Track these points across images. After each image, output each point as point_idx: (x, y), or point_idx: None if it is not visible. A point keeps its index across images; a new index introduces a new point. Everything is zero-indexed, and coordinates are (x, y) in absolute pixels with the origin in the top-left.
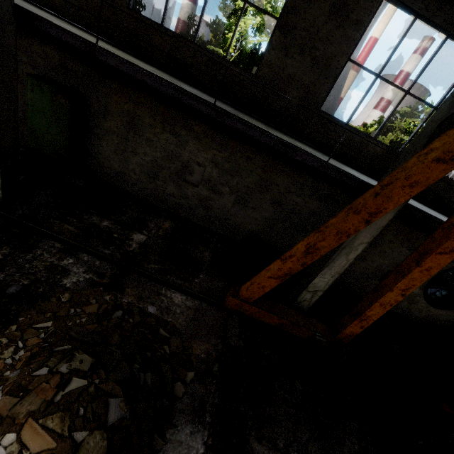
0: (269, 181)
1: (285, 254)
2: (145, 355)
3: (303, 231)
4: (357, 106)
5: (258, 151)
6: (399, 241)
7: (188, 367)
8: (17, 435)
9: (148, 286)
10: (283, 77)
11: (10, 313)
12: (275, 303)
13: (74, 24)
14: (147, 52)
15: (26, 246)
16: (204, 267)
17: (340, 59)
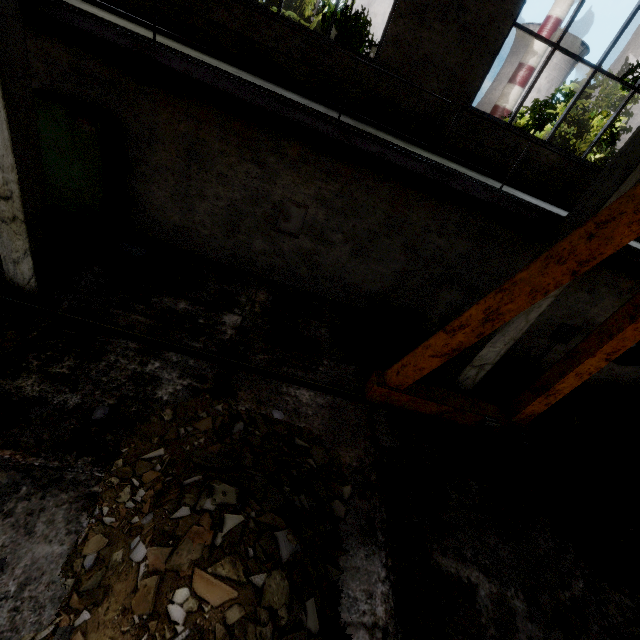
0: (400, 219)
1: (451, 324)
2: (290, 473)
3: (448, 284)
4: (524, 97)
5: (382, 177)
6: (576, 284)
7: (341, 480)
8: (190, 590)
9: (264, 385)
10: (417, 61)
11: (108, 445)
12: (431, 387)
13: (116, 9)
14: (206, 37)
15: (93, 352)
16: (325, 349)
17: (501, 24)
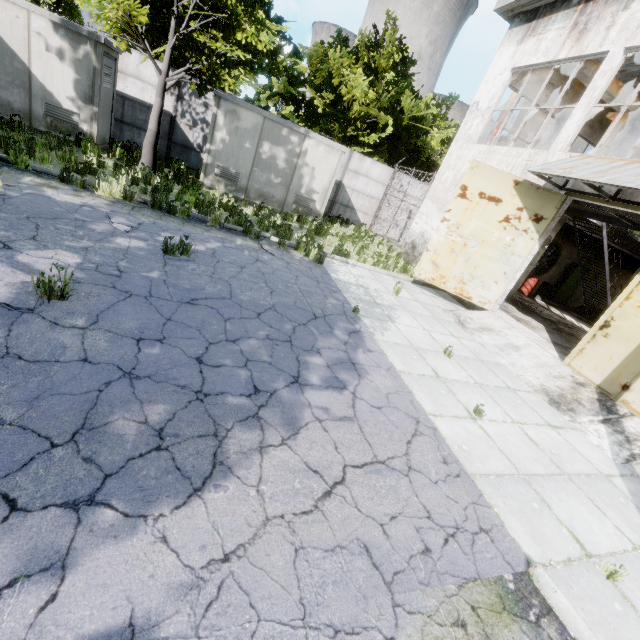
0: None
1: None
2: None
3: None
4: None
5: None
6: None
7: None
8: None
9: None
10: None
11: None
12: None
13: None
14: None
15: None
16: None
17: None
